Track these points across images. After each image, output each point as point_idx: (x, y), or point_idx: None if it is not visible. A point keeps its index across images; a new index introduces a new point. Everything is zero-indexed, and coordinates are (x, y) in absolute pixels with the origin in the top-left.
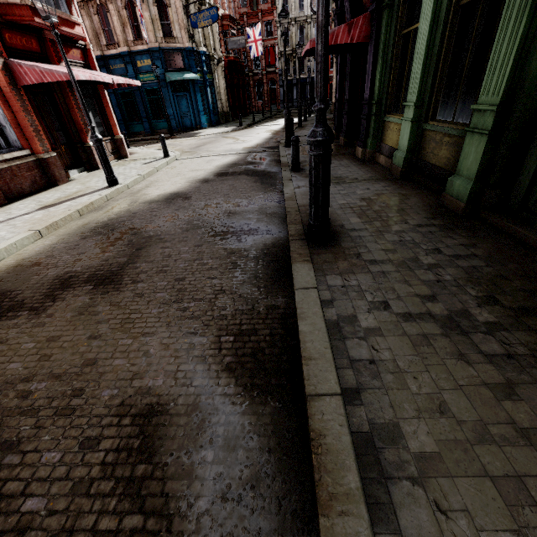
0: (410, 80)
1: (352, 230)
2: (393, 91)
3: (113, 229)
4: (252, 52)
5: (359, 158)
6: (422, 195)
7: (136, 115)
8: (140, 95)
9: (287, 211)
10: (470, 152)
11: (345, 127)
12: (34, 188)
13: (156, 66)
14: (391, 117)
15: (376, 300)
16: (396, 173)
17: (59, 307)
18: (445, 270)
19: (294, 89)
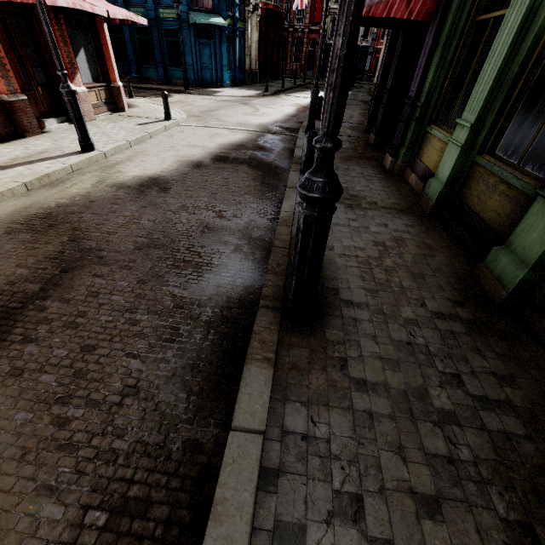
0: (474, 90)
1: (348, 303)
2: (447, 95)
3: (52, 225)
4: (296, 3)
5: (386, 168)
6: (452, 252)
7: (151, 57)
8: (158, 33)
9: (274, 244)
10: (535, 226)
11: (378, 124)
12: None
13: (178, 2)
14: (436, 129)
15: (345, 490)
16: (425, 206)
17: None
18: (464, 433)
19: None
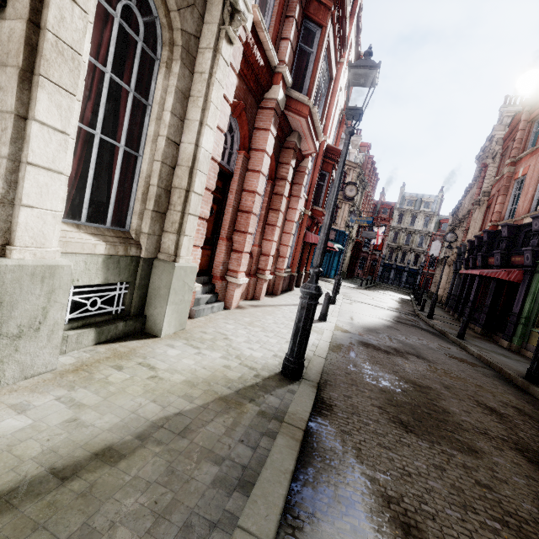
0: None
1: None
2: None
3: (377, 332)
4: (373, 241)
5: (504, 347)
6: None
7: None
8: None
9: (490, 361)
10: None
11: (482, 322)
12: (285, 288)
13: None
14: None
15: None
16: None
17: (413, 360)
18: None
19: (391, 271)
